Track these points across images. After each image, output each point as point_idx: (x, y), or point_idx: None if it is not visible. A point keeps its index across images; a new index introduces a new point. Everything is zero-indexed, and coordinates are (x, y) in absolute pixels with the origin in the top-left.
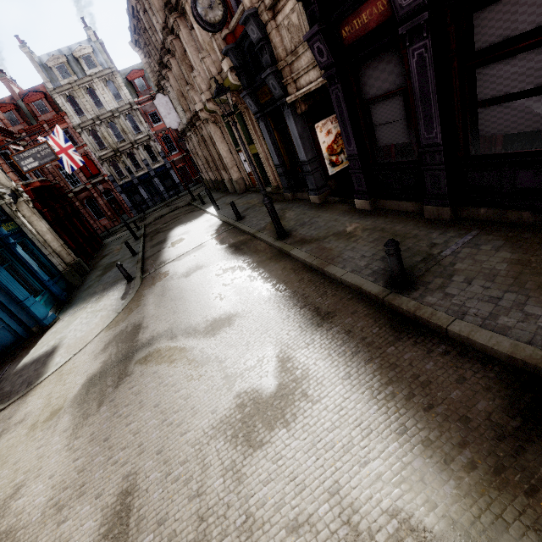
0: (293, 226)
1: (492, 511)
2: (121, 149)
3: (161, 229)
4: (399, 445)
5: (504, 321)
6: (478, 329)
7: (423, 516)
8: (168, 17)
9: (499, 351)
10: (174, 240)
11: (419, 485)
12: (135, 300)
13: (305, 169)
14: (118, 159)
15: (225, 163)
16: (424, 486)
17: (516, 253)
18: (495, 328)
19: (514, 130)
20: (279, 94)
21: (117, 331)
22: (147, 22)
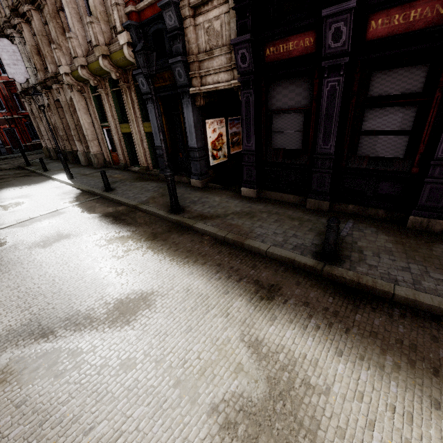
0: (183, 203)
1: None
2: None
3: None
4: None
5: (427, 285)
6: (417, 293)
7: None
8: None
9: None
10: (4, 203)
11: None
12: None
13: (192, 155)
14: None
15: (85, 134)
16: None
17: (390, 236)
18: (426, 290)
19: (382, 155)
20: (182, 82)
21: None
22: None
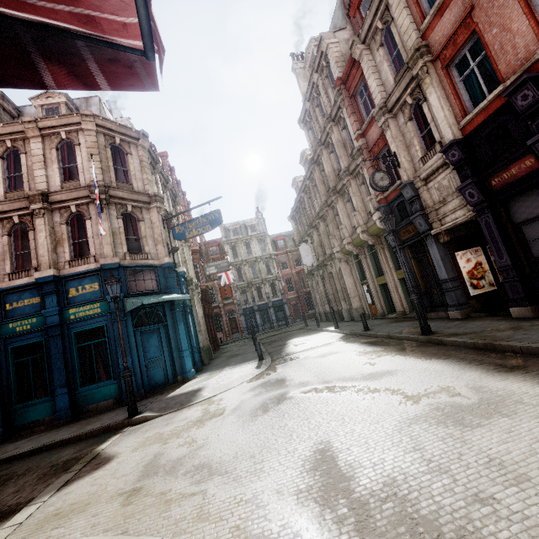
0: (436, 329)
1: None
2: (253, 283)
3: (277, 339)
4: None
5: None
6: None
7: None
8: (332, 196)
9: None
10: (295, 343)
11: None
12: (271, 369)
13: (444, 287)
14: (249, 289)
15: (348, 293)
16: None
17: None
18: None
19: None
20: (423, 229)
21: (260, 382)
22: (308, 204)
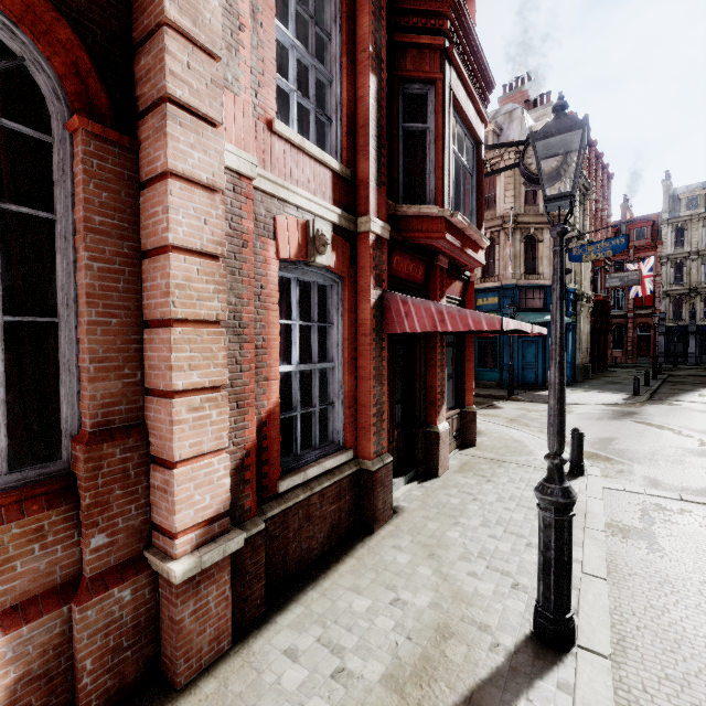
0: None
1: None
2: (701, 290)
3: (692, 383)
4: None
5: None
6: None
7: None
8: None
9: None
10: (704, 393)
11: None
12: (636, 404)
13: None
14: (688, 299)
15: None
16: None
17: None
18: None
19: None
20: None
21: (614, 408)
22: None
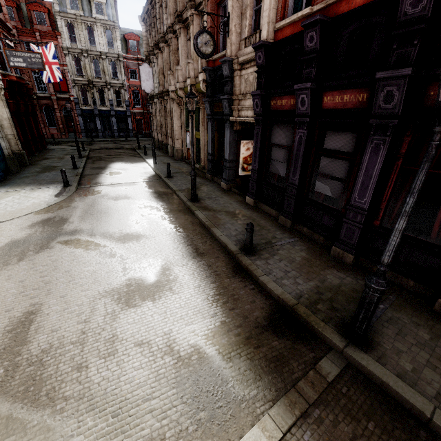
0: (203, 196)
1: (237, 351)
2: (95, 83)
3: (104, 158)
4: (210, 321)
5: (285, 282)
6: (271, 282)
7: (206, 348)
8: (176, 24)
9: (275, 293)
10: (112, 171)
11: (211, 337)
12: (67, 201)
13: (225, 164)
14: (89, 89)
15: (174, 134)
16: (213, 338)
17: (308, 255)
18: (280, 283)
19: (328, 194)
20: (227, 112)
21: (45, 217)
22: (159, 13)
